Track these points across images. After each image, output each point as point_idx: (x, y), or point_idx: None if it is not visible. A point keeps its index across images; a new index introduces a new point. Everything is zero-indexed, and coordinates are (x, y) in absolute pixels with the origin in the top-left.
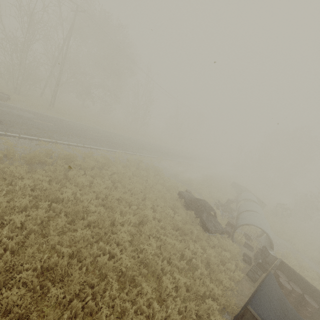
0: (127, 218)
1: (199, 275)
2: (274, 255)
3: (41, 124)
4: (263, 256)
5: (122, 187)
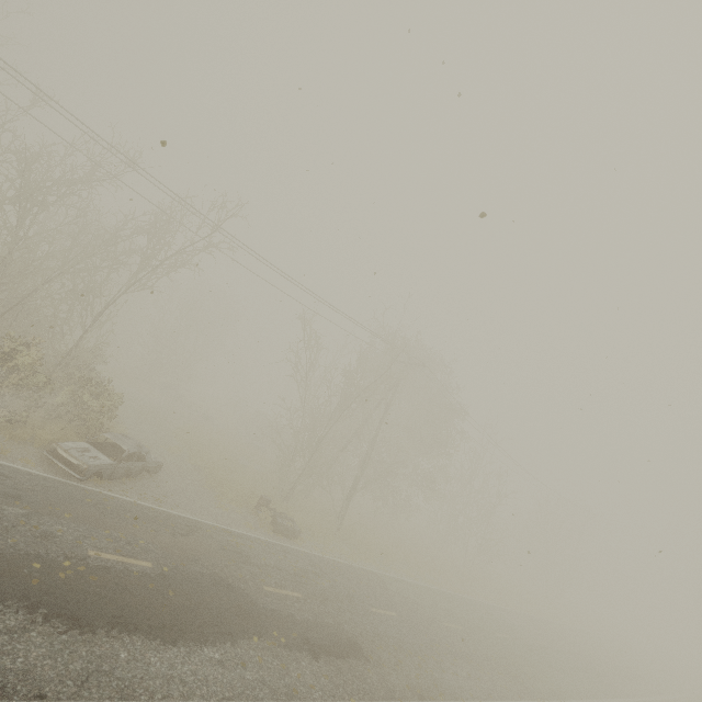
0: None
1: None
2: None
3: (389, 625)
4: None
5: None
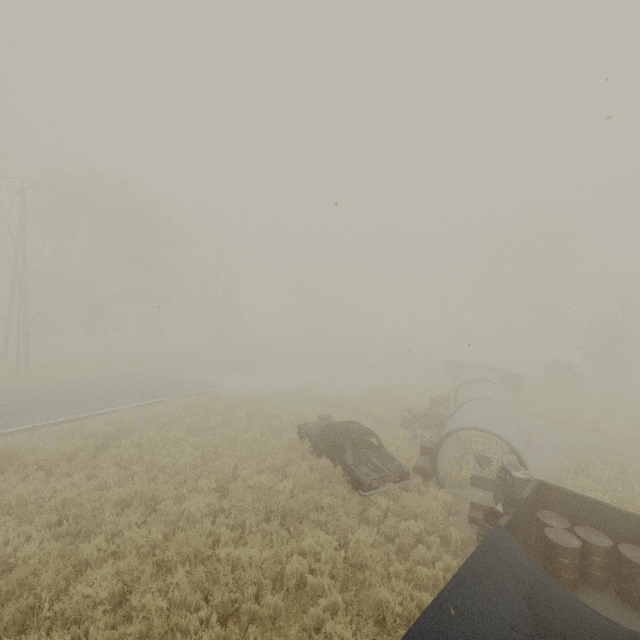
0: (127, 541)
1: (320, 614)
2: (525, 478)
3: None
4: (505, 492)
5: (146, 470)
